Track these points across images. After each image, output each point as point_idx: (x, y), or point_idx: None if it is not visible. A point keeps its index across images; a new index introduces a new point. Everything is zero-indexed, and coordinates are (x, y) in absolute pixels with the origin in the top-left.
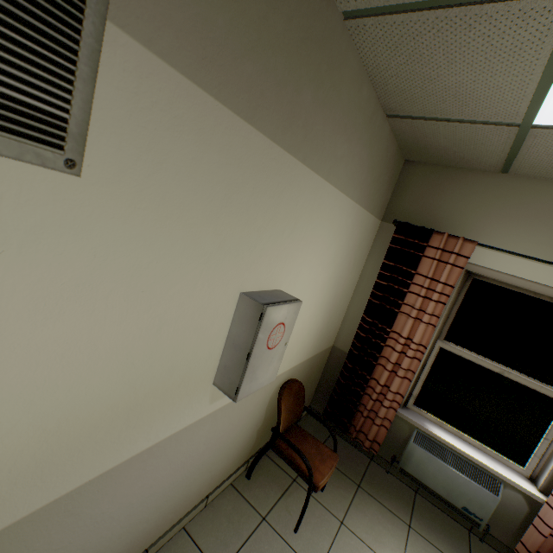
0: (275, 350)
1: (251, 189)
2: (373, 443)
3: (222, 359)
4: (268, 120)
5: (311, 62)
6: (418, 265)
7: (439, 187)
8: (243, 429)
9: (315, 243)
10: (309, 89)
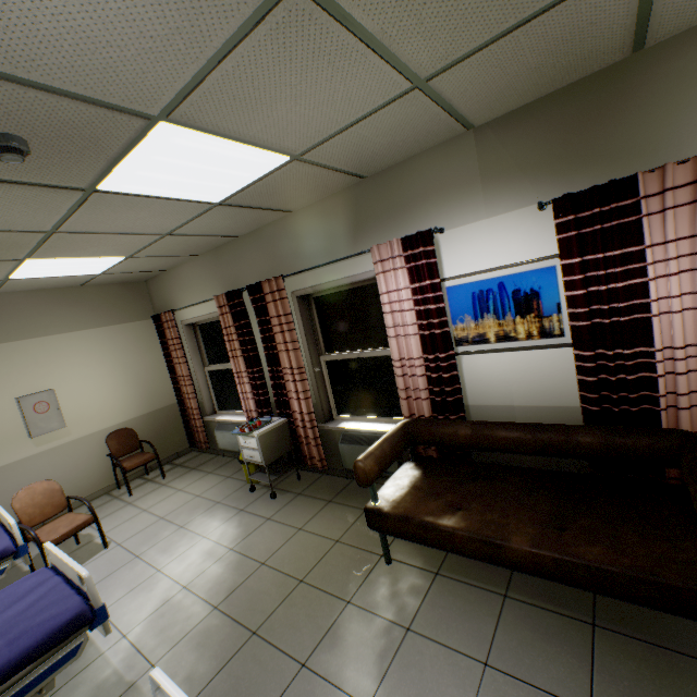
0: (49, 413)
1: None
2: (208, 444)
3: (26, 426)
4: None
5: None
6: (167, 335)
7: (160, 288)
8: (91, 461)
9: (69, 360)
10: None
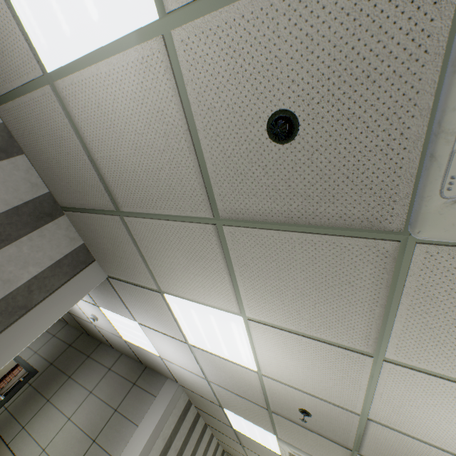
0: None
1: None
2: None
3: None
4: None
5: None
6: None
7: None
8: None
9: None
10: None
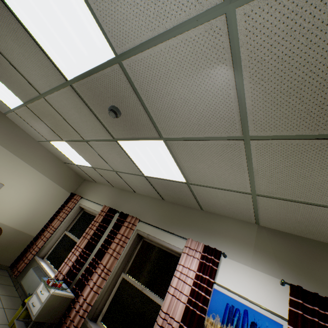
0: None
1: (1, 157)
2: (19, 273)
3: None
4: (10, 149)
5: (26, 145)
6: (68, 203)
7: (86, 185)
8: None
9: (25, 180)
10: (25, 148)
